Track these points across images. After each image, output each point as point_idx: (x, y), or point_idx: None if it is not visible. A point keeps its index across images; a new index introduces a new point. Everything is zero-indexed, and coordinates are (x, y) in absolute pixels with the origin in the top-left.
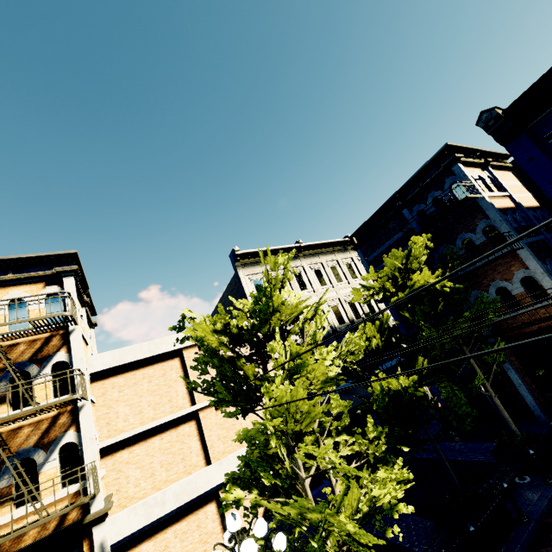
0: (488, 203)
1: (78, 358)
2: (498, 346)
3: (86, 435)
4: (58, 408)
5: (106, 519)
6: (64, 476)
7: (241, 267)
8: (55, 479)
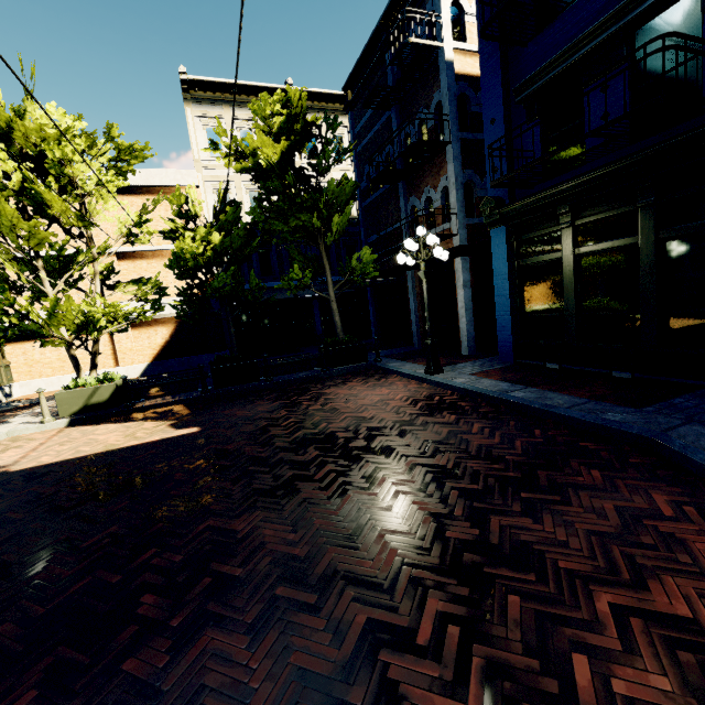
0: (445, 62)
1: None
2: (365, 256)
3: None
4: None
5: None
6: None
7: (190, 102)
8: None
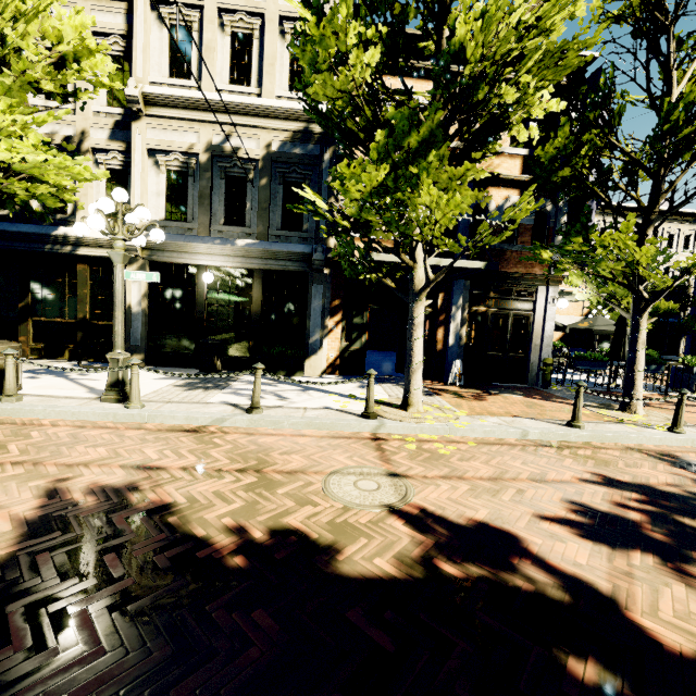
0: None
1: None
2: None
3: None
4: None
5: None
6: None
7: (597, 215)
8: None
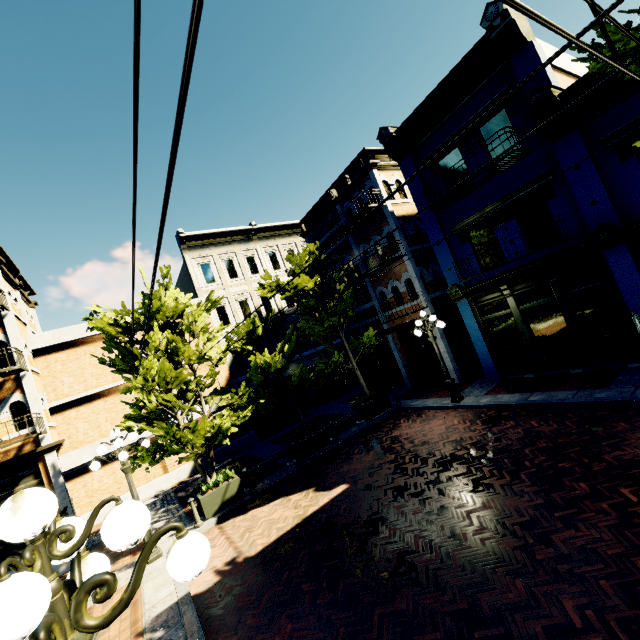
0: (389, 212)
1: (15, 338)
2: (370, 333)
3: (31, 396)
4: (2, 376)
5: (61, 455)
6: (17, 424)
7: (187, 250)
8: (9, 426)
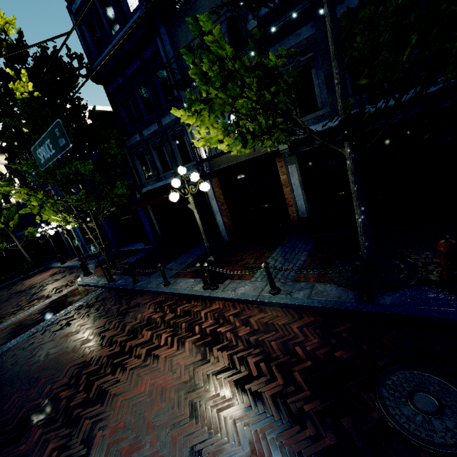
0: None
1: None
2: (31, 230)
3: None
4: None
5: None
6: None
7: None
8: None
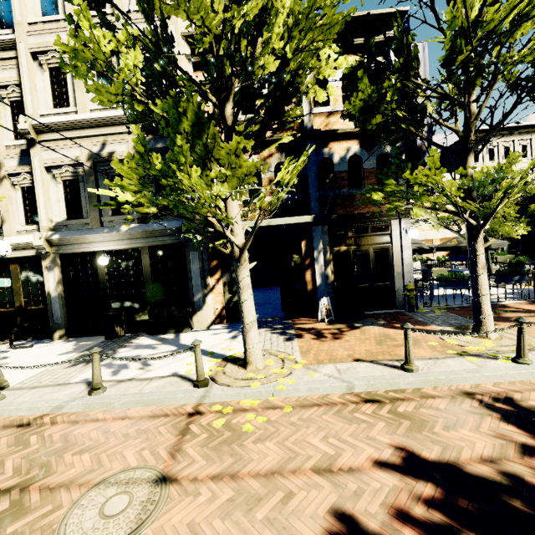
0: None
1: None
2: None
3: None
4: None
5: None
6: None
7: None
8: None
